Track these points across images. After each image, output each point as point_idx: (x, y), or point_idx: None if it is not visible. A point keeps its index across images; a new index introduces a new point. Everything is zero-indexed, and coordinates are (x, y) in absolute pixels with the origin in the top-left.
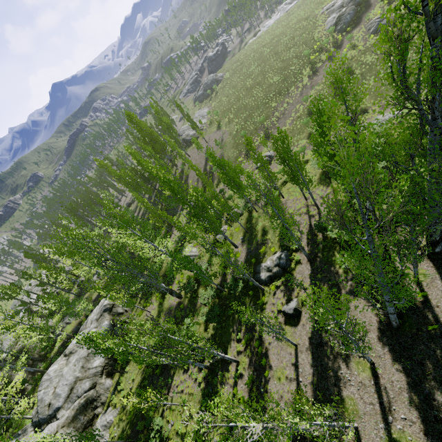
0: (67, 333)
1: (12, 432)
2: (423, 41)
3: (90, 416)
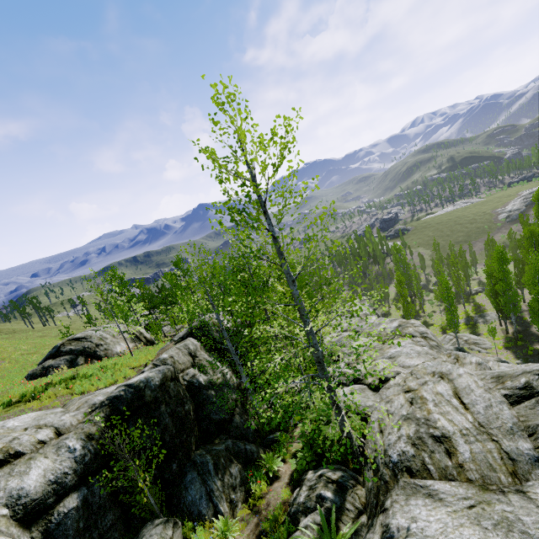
0: None
1: None
2: None
3: None
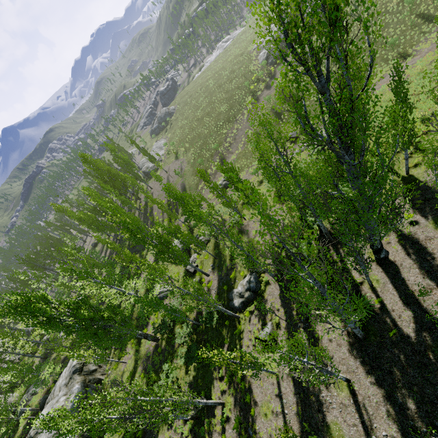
0: (32, 408)
1: None
2: (318, 93)
3: None
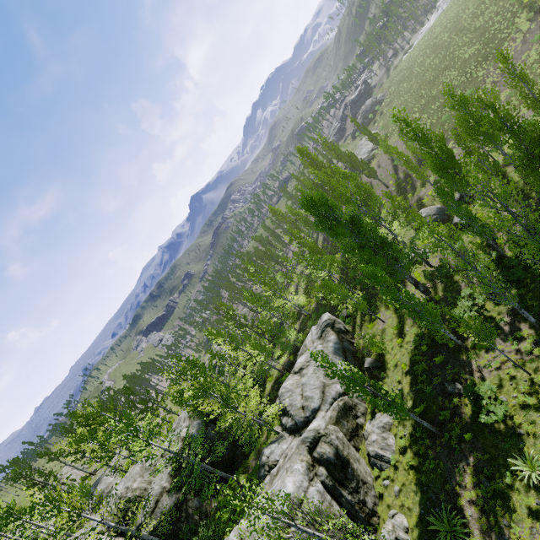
0: (279, 369)
1: (256, 455)
2: None
3: (353, 425)
